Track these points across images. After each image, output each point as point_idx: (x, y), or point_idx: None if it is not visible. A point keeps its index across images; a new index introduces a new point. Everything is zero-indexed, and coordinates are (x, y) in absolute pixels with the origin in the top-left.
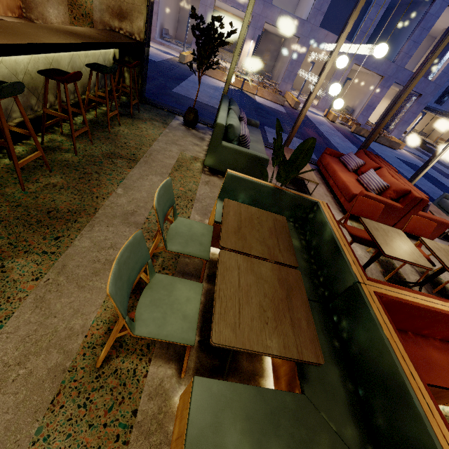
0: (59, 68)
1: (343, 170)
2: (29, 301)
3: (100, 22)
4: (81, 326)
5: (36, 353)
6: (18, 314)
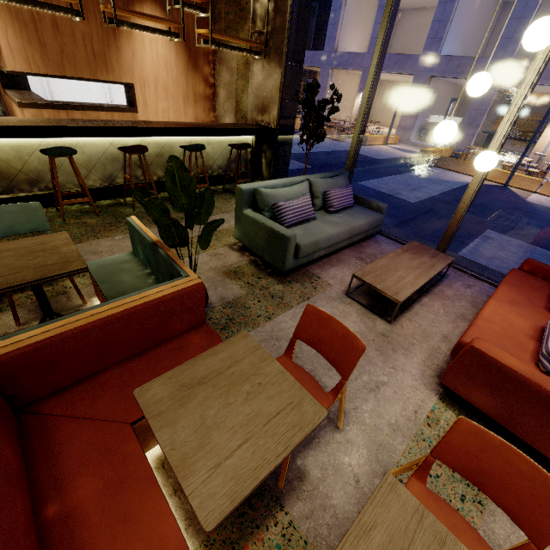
0: (172, 151)
1: (523, 301)
2: None
3: (251, 120)
4: None
5: None
6: None
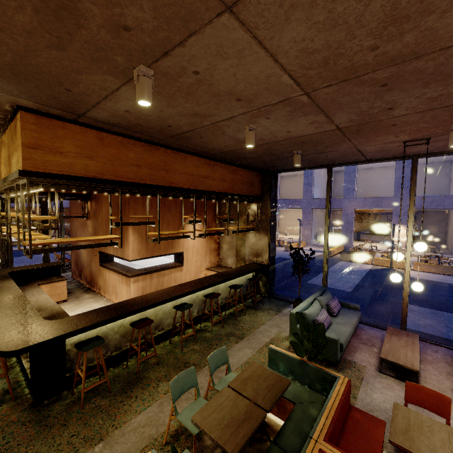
0: (218, 289)
1: None
2: (158, 402)
3: (248, 260)
4: (168, 422)
5: (149, 425)
6: (152, 406)
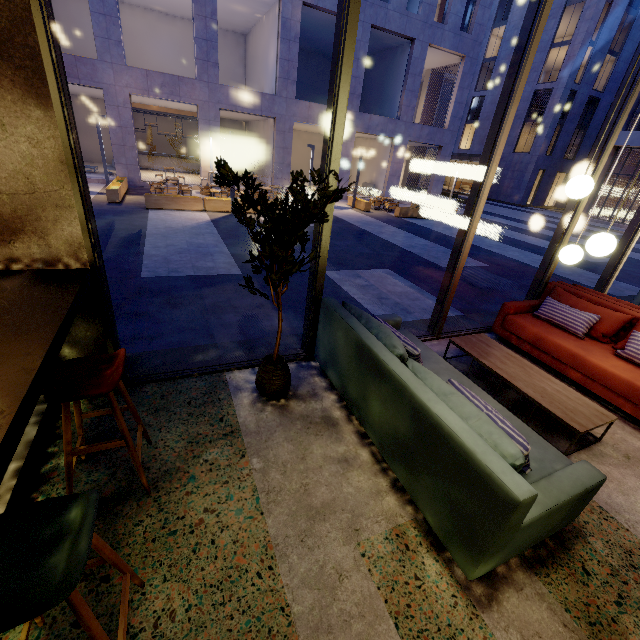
0: None
1: (577, 343)
2: None
3: None
4: None
5: None
6: None
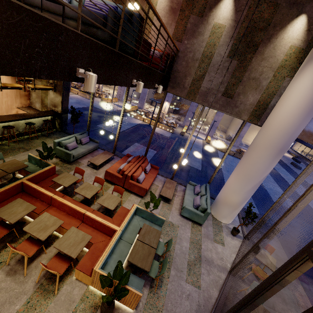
0: (19, 123)
1: (122, 162)
2: None
3: (49, 108)
4: None
5: None
6: None
